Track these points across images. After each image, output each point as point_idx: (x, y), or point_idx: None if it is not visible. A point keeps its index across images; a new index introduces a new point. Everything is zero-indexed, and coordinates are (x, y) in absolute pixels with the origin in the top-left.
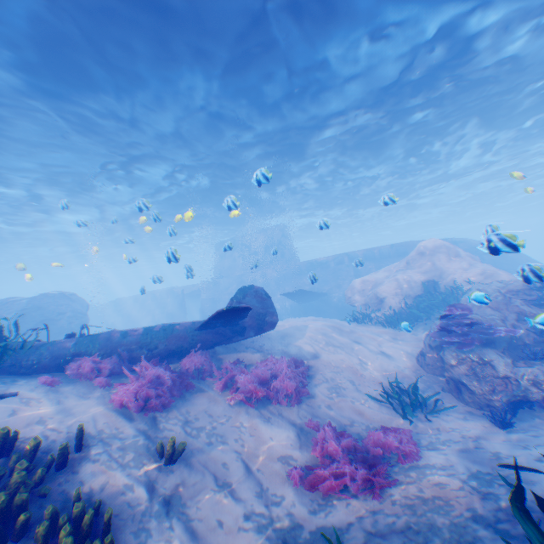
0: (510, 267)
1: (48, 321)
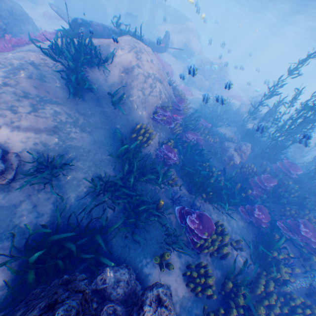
0: None
1: None
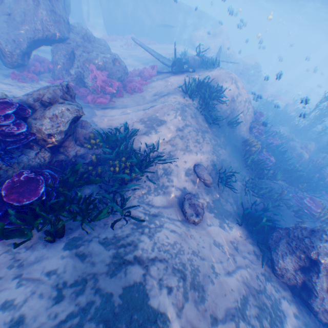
0: None
1: None
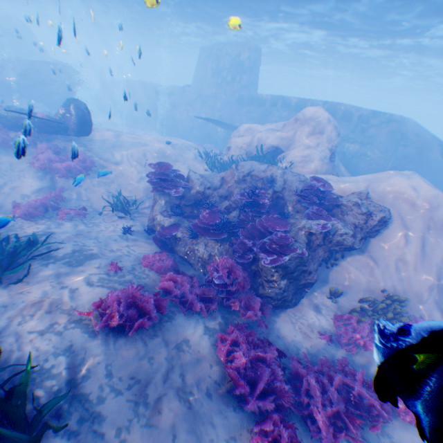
0: (415, 168)
1: (44, 84)
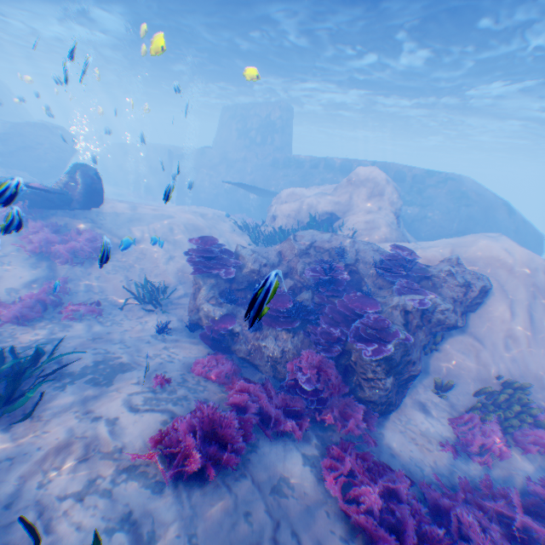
0: (483, 230)
1: (29, 149)
